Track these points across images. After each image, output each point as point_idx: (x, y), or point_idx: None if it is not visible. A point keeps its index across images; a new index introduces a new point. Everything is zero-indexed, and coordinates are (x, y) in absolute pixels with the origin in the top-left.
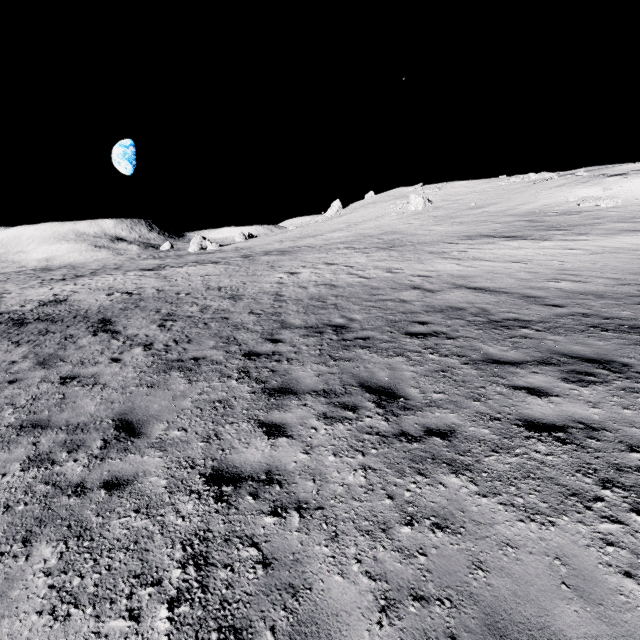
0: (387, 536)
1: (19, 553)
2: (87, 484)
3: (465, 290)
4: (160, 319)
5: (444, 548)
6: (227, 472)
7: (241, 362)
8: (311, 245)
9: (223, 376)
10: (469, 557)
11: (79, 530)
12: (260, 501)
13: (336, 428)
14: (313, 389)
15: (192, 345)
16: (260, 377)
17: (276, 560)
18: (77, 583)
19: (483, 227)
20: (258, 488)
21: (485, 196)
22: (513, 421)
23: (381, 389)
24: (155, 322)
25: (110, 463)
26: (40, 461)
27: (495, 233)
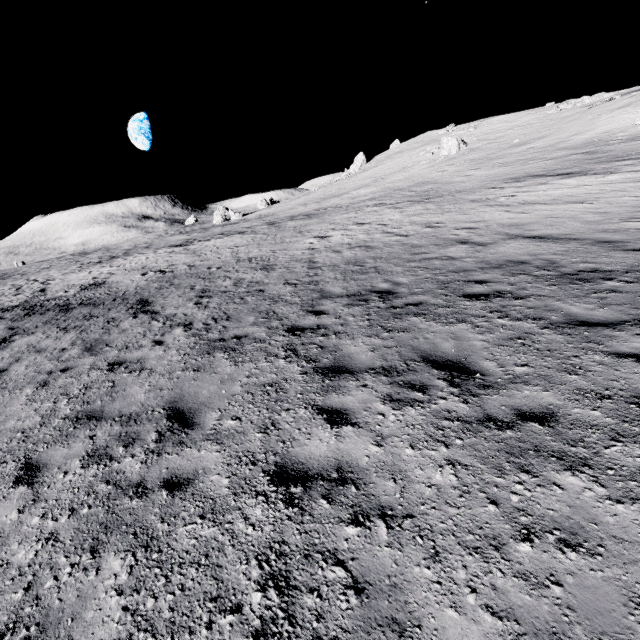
0: (502, 556)
1: (89, 565)
2: (147, 484)
3: (522, 240)
4: (195, 296)
5: (583, 575)
6: (292, 469)
7: (285, 339)
8: (337, 205)
9: (269, 355)
10: (622, 590)
11: (145, 539)
12: (336, 506)
13: (407, 413)
14: (370, 367)
15: (231, 322)
16: (309, 355)
17: (369, 585)
18: (151, 605)
19: (531, 166)
20: (331, 489)
21: (530, 130)
22: (629, 399)
23: (449, 364)
24: (191, 300)
25: (167, 459)
26: (98, 457)
27: (546, 171)
